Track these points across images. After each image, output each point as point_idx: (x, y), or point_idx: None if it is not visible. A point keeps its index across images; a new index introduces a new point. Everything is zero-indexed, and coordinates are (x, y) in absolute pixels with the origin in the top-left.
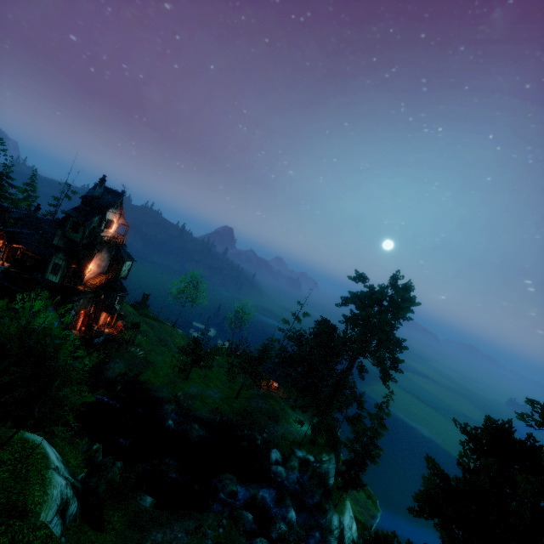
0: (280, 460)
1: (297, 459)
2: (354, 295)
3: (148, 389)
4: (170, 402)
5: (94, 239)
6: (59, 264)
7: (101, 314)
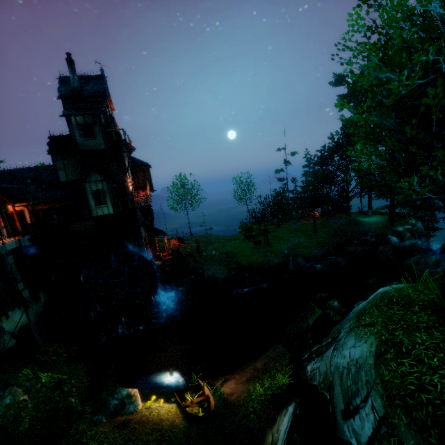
0: (398, 239)
1: (406, 231)
2: (349, 92)
3: (260, 266)
4: (298, 255)
5: (117, 139)
6: (100, 189)
7: (155, 240)
